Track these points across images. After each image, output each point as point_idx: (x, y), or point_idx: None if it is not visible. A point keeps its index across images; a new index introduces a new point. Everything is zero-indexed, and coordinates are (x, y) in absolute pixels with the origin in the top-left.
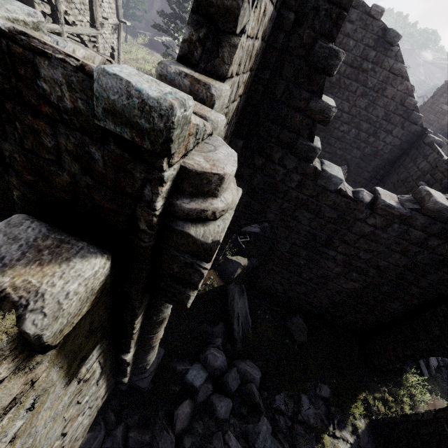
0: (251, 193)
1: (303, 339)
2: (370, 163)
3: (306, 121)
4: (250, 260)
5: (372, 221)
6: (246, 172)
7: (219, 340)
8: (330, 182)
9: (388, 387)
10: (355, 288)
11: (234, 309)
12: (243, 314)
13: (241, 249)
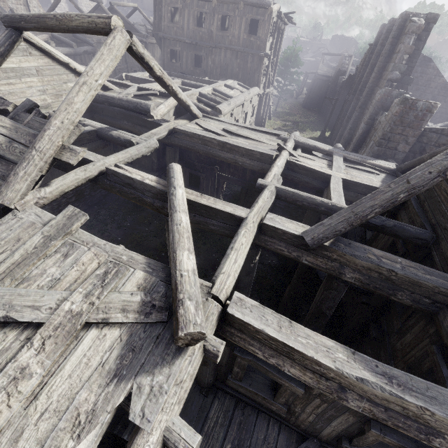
0: None
1: None
2: None
3: None
4: None
5: None
6: None
7: None
8: None
9: None
10: None
11: None
12: None
13: None
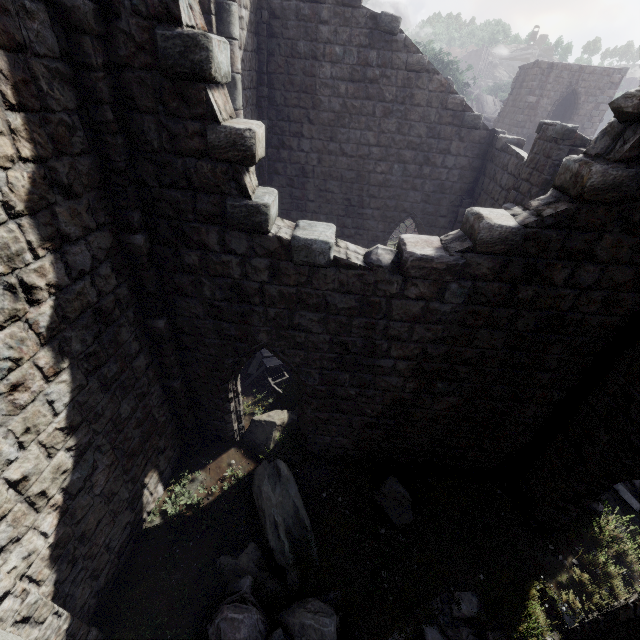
0: (212, 312)
1: (407, 518)
2: (440, 203)
3: (220, 168)
4: (297, 410)
5: (414, 292)
6: (184, 282)
7: (246, 581)
8: (313, 252)
9: (577, 554)
10: (455, 405)
11: (264, 511)
12: (290, 512)
13: (279, 396)
